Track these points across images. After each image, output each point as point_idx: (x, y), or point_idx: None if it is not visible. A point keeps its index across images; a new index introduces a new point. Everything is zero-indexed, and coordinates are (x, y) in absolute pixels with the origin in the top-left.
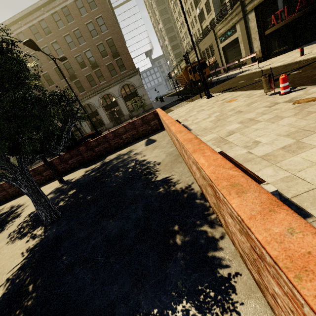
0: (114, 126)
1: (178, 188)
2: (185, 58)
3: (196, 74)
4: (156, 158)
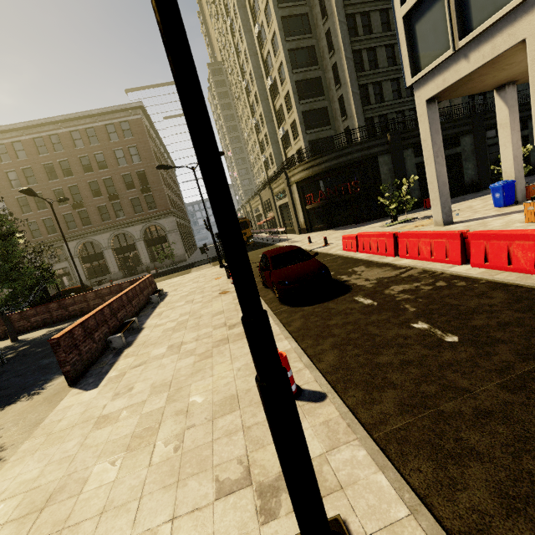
0: (124, 277)
1: None
2: (205, 223)
3: None
4: None
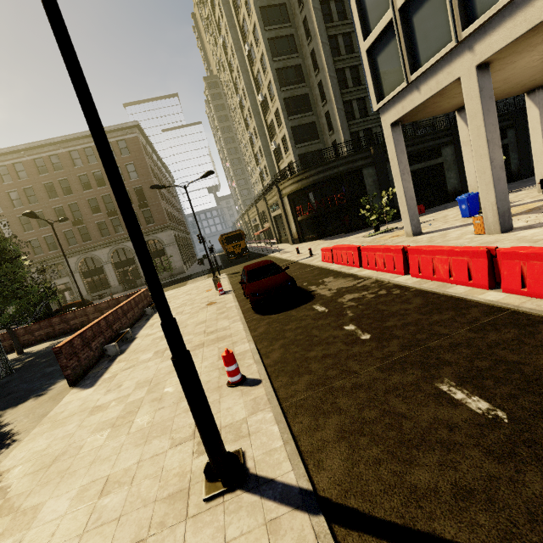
0: (124, 291)
1: None
2: (198, 237)
3: (230, 246)
4: None
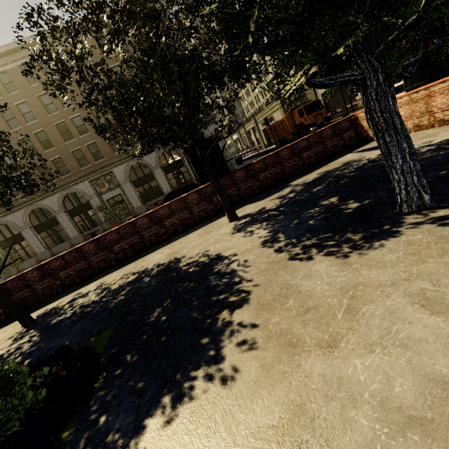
0: None
1: None
2: None
3: (311, 116)
4: None
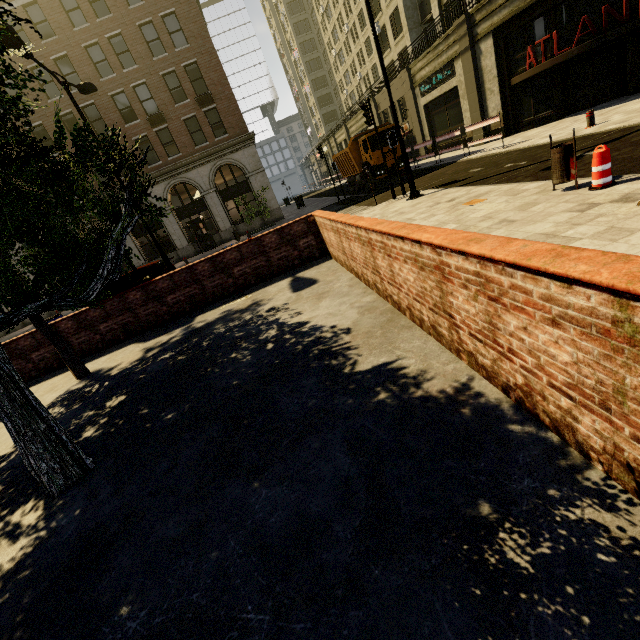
0: (197, 253)
1: (433, 391)
2: (366, 111)
3: (378, 153)
4: (334, 319)
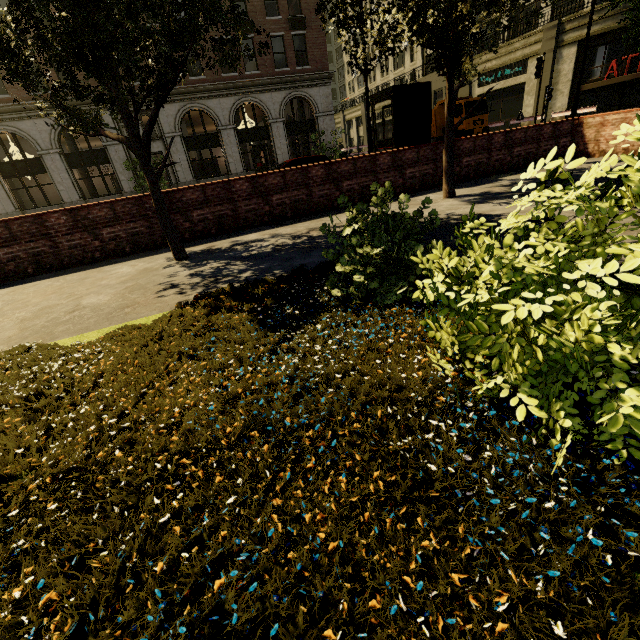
0: None
1: None
2: (541, 64)
3: (470, 119)
4: None
